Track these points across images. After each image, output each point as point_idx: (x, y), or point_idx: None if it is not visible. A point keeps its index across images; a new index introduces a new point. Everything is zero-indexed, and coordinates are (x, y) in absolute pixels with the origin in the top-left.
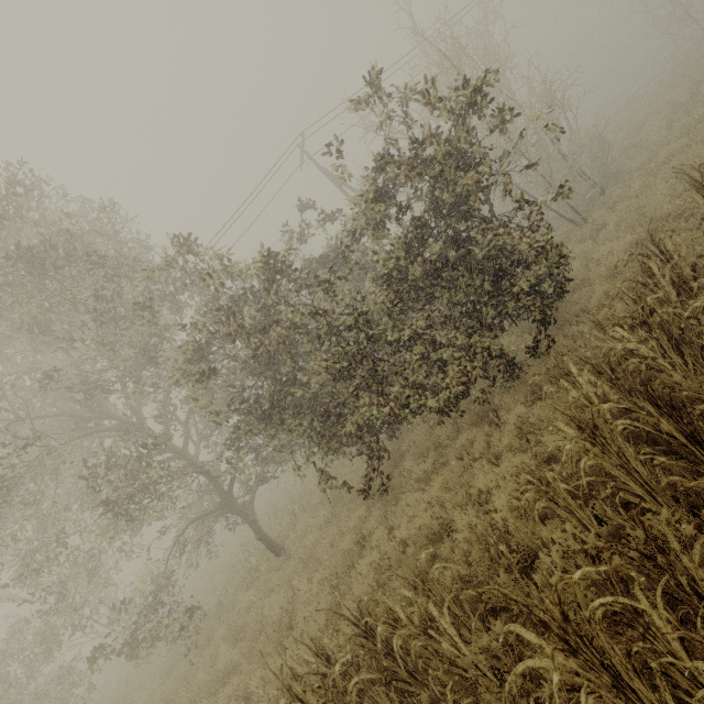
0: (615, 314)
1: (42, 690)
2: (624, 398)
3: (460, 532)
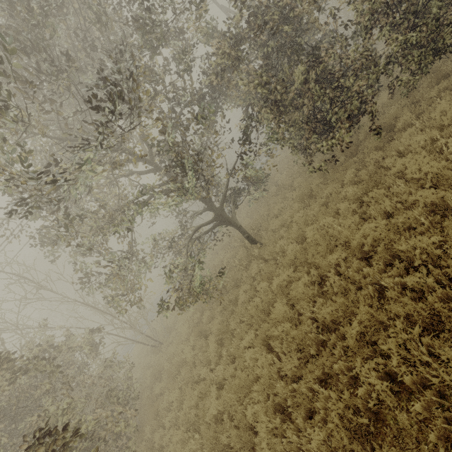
0: None
1: (109, 360)
2: None
3: None
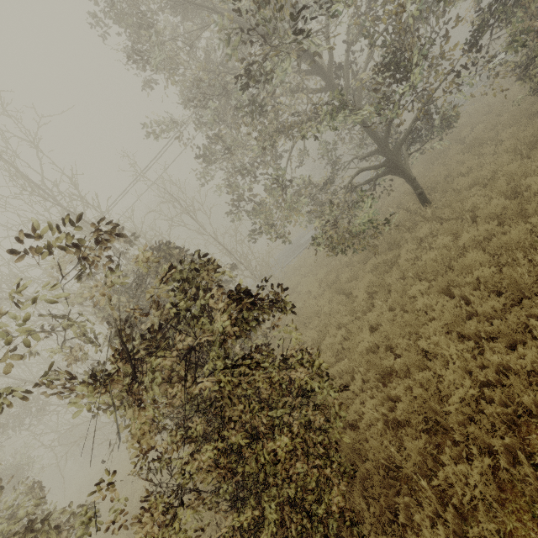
0: None
1: None
2: None
3: None
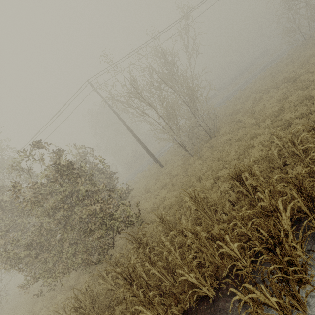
0: (68, 304)
1: None
2: None
3: None
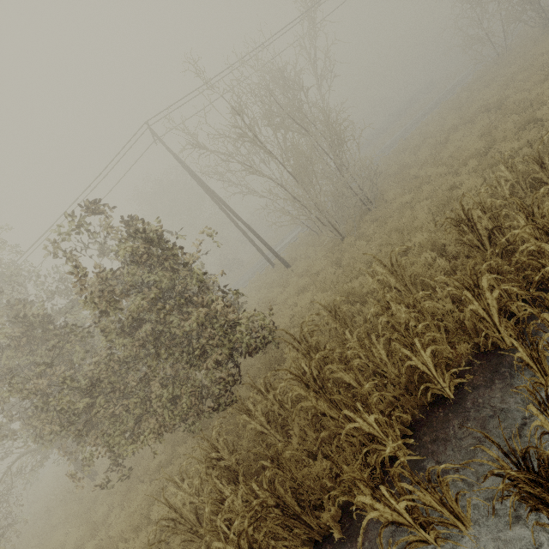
0: (196, 457)
1: None
2: (177, 532)
3: (133, 548)
